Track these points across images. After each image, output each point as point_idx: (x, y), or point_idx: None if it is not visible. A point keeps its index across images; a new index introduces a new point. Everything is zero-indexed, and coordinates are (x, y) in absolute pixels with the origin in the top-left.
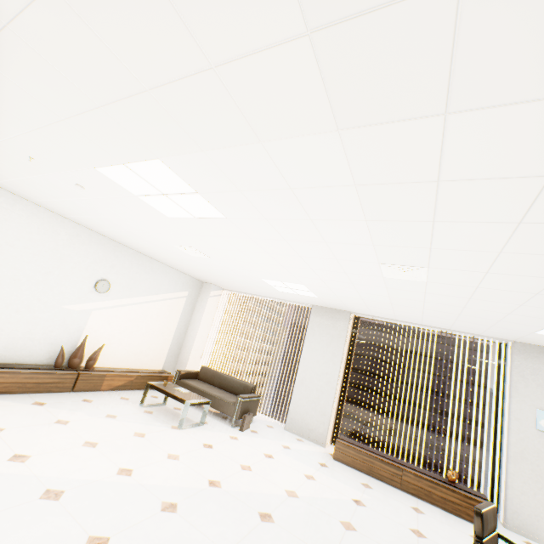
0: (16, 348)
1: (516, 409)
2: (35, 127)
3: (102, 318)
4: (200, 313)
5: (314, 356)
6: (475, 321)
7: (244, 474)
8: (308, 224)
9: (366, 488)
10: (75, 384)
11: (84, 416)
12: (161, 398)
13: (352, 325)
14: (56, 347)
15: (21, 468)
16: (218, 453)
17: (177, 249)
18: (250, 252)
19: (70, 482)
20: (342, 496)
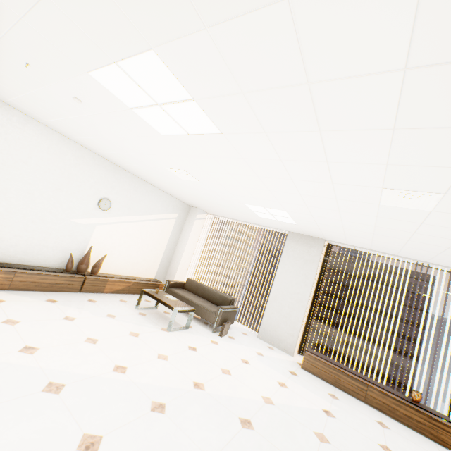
0: (33, 252)
1: None
2: (20, 15)
3: (104, 232)
4: (187, 233)
5: (288, 277)
6: None
7: (224, 378)
8: (313, 138)
9: (333, 399)
10: (82, 286)
11: (88, 315)
12: (153, 302)
13: (324, 251)
14: (66, 254)
15: (29, 360)
16: (201, 356)
17: (169, 172)
18: (239, 174)
19: (71, 376)
20: (313, 406)
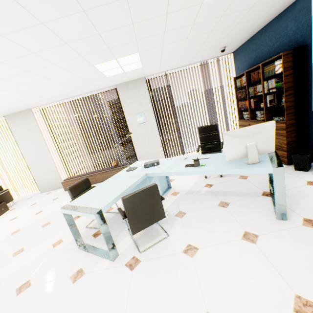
0: None
1: (128, 119)
2: None
3: None
4: None
5: (29, 147)
6: (78, 83)
7: None
8: None
9: None
10: None
11: None
12: None
13: (42, 116)
14: None
15: None
16: None
17: None
18: None
19: None
20: (55, 210)
